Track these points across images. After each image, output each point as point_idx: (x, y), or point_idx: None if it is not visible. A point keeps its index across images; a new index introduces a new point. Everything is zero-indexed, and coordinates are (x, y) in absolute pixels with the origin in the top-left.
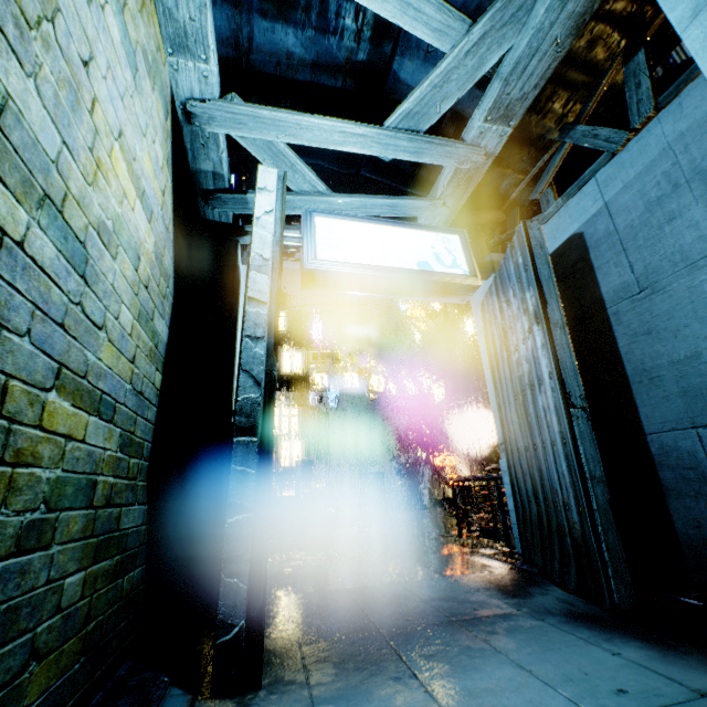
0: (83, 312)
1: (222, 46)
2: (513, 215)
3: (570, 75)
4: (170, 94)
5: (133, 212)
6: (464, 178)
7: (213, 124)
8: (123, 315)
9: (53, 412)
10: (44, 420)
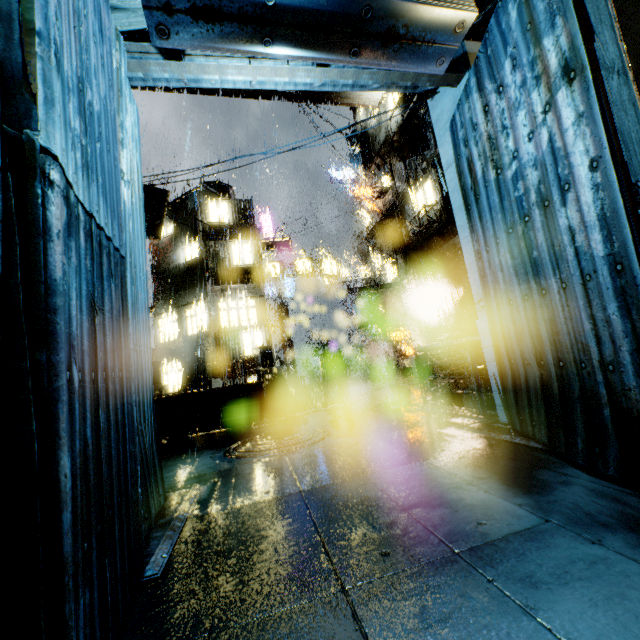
0: None
1: None
2: None
3: None
4: None
5: None
6: None
7: None
8: None
9: None
10: None
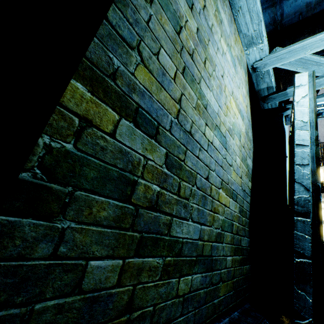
0: (226, 161)
1: (266, 28)
2: None
3: None
4: (246, 65)
5: (237, 119)
6: None
7: (266, 66)
8: (236, 160)
9: (221, 196)
10: (219, 198)
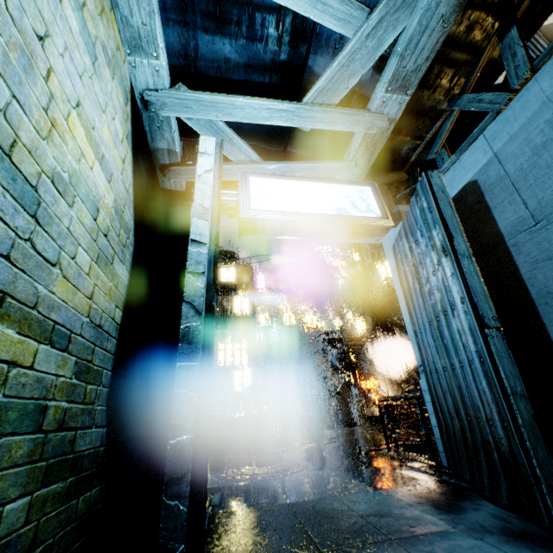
0: (33, 248)
1: (175, 58)
2: (413, 174)
3: (453, 55)
4: (130, 86)
5: (91, 171)
6: (371, 142)
7: (165, 109)
8: (80, 256)
9: None
10: None
